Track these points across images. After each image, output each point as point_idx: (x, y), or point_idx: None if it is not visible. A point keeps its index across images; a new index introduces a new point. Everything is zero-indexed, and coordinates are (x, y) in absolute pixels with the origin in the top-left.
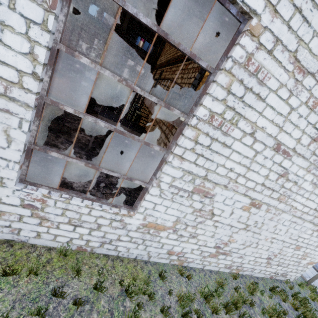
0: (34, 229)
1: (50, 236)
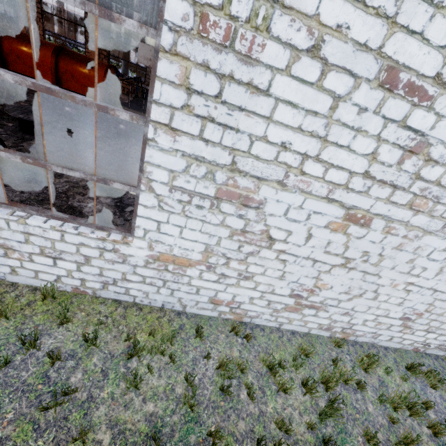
0: (3, 262)
1: (29, 273)
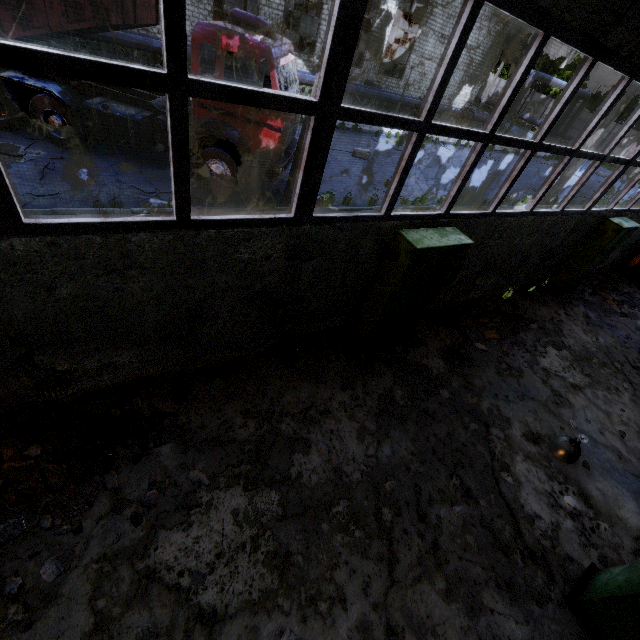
0: None
1: None
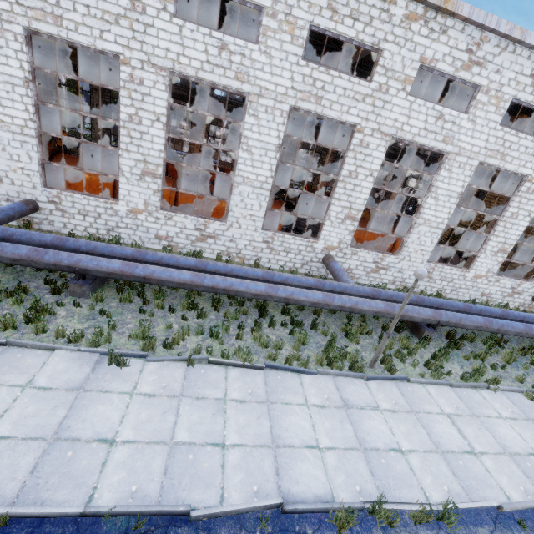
0: None
1: None
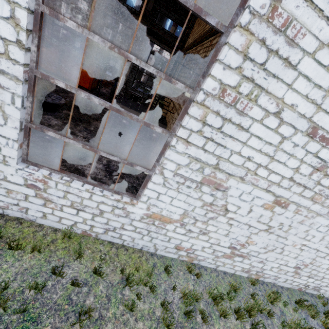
0: (39, 209)
1: (55, 218)
